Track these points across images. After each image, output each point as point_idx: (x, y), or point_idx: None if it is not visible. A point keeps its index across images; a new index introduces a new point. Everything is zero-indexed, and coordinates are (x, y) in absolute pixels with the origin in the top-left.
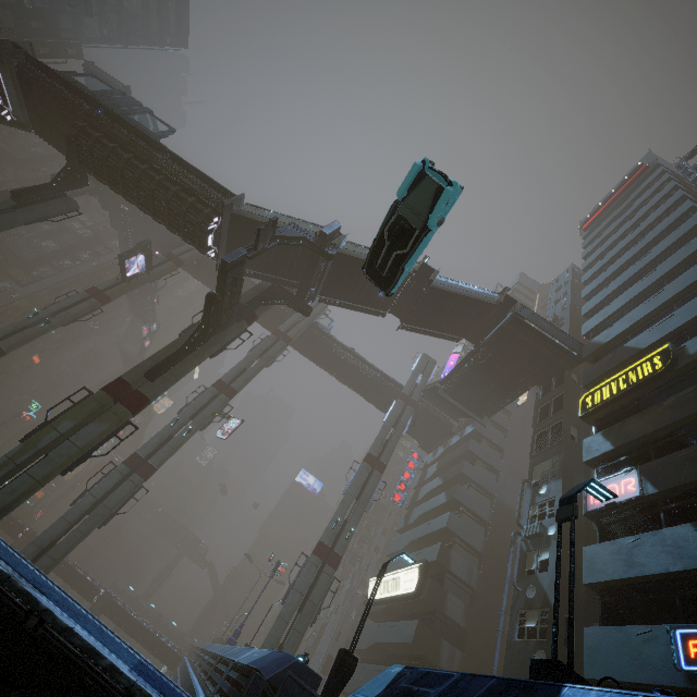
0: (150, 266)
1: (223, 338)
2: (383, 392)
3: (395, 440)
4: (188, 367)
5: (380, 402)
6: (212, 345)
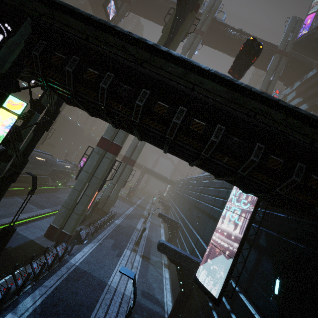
0: (117, 9)
1: (185, 26)
2: (262, 54)
3: (276, 79)
4: (174, 49)
5: (258, 62)
6: (181, 32)
